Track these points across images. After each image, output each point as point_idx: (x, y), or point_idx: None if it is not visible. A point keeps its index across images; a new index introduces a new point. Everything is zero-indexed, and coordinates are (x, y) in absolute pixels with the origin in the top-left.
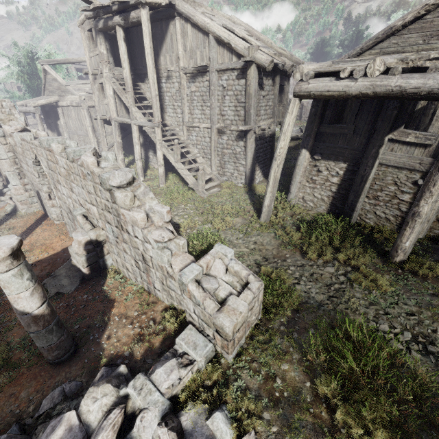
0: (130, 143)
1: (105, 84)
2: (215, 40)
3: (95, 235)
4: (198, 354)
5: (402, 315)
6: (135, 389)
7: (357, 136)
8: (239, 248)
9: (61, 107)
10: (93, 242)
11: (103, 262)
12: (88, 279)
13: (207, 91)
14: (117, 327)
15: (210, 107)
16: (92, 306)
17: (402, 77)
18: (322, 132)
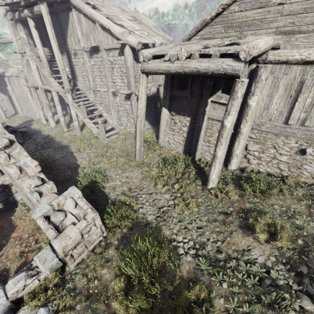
0: (63, 101)
1: (29, 61)
2: (100, 27)
3: (0, 181)
4: (44, 267)
5: (194, 228)
6: None
7: (193, 98)
8: (115, 182)
9: (7, 77)
10: (0, 186)
11: (12, 198)
12: (2, 211)
13: (102, 65)
14: (11, 247)
15: (105, 76)
16: None
17: (198, 61)
18: (173, 95)
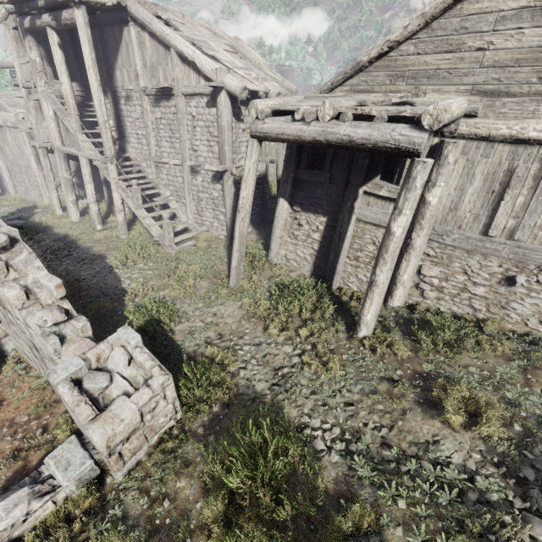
0: (95, 177)
1: (42, 102)
2: (178, 57)
3: None
4: (67, 477)
5: (340, 405)
6: None
7: (333, 185)
8: (193, 322)
9: None
10: None
11: None
12: None
13: (175, 119)
14: None
15: (179, 139)
16: None
17: (351, 124)
18: (299, 178)
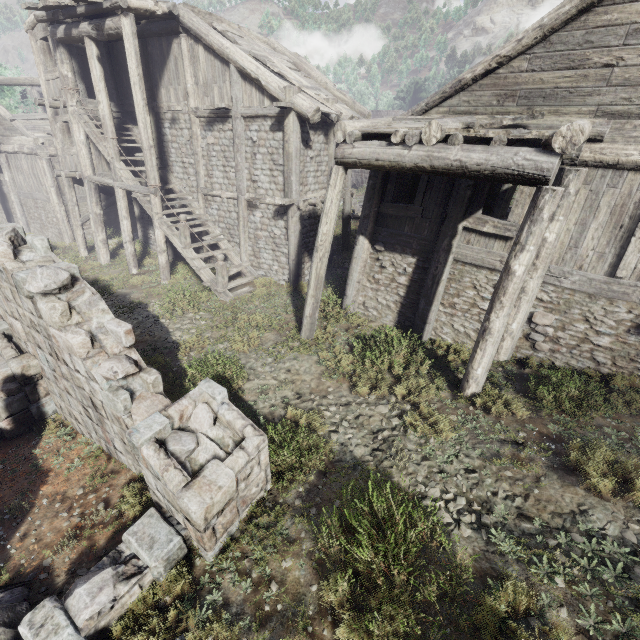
0: None
1: (72, 124)
2: (238, 73)
3: (19, 367)
4: (154, 557)
5: (460, 472)
6: (31, 627)
7: (426, 221)
8: (264, 380)
9: (4, 153)
10: (17, 378)
11: (37, 409)
12: (10, 438)
13: (231, 145)
14: (44, 517)
15: (236, 168)
16: (7, 484)
17: (463, 148)
18: (383, 213)
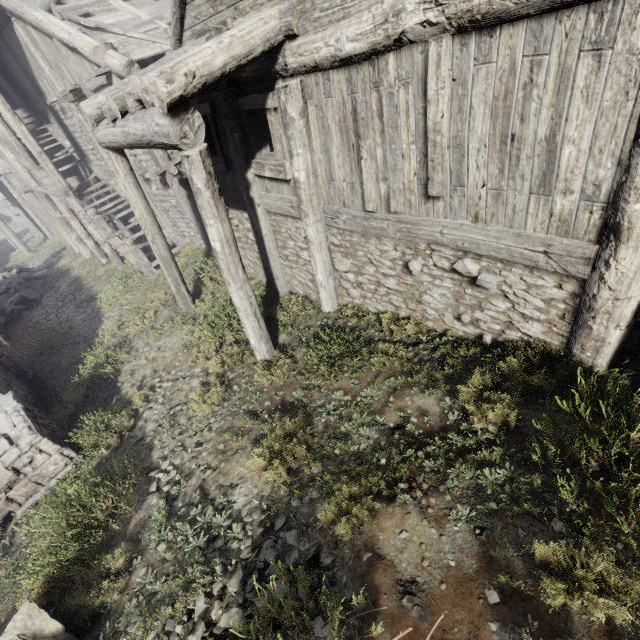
0: None
1: None
2: (64, 46)
3: None
4: None
5: (193, 446)
6: None
7: (234, 172)
8: (139, 360)
9: (3, 176)
10: None
11: None
12: None
13: None
14: None
15: None
16: None
17: (133, 118)
18: None
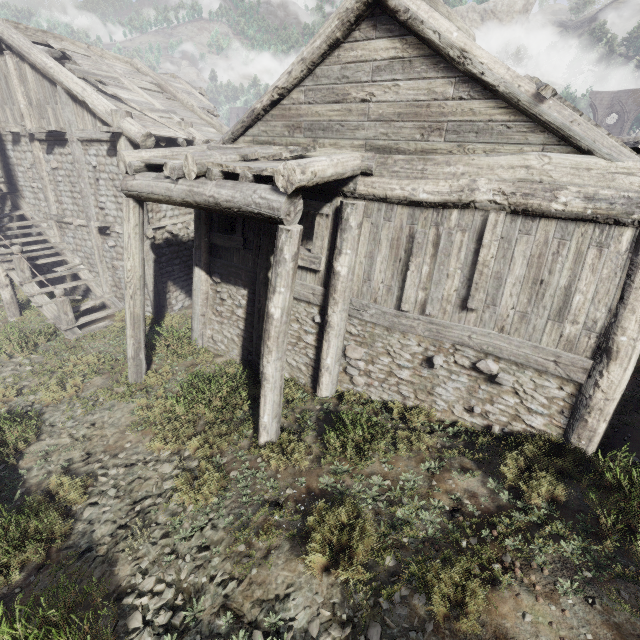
0: None
1: None
2: (67, 94)
3: None
4: None
5: (193, 551)
6: None
7: (249, 252)
8: (57, 438)
9: None
10: None
11: None
12: None
13: (74, 170)
14: None
15: (81, 194)
16: None
17: (217, 184)
18: (214, 243)
